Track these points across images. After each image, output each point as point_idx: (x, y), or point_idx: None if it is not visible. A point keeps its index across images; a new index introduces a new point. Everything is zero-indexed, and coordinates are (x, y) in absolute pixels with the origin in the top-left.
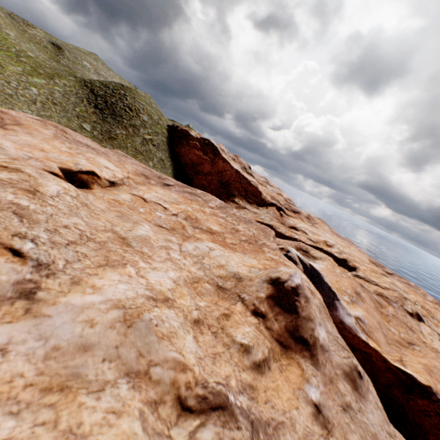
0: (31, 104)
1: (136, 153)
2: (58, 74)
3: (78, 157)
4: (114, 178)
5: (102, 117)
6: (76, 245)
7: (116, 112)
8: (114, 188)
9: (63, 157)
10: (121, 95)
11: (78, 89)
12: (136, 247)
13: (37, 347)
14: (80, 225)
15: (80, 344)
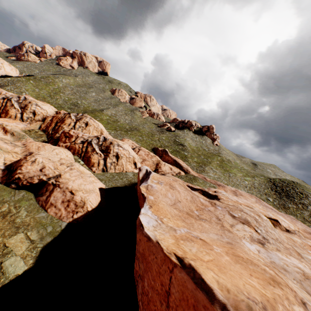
0: (244, 188)
1: (303, 221)
2: (255, 176)
3: (267, 212)
4: (288, 227)
5: (278, 196)
6: (275, 240)
7: (289, 194)
8: (288, 233)
9: (260, 210)
10: (293, 185)
11: (265, 182)
12: (307, 261)
13: (267, 257)
14: (275, 235)
15: (282, 267)
